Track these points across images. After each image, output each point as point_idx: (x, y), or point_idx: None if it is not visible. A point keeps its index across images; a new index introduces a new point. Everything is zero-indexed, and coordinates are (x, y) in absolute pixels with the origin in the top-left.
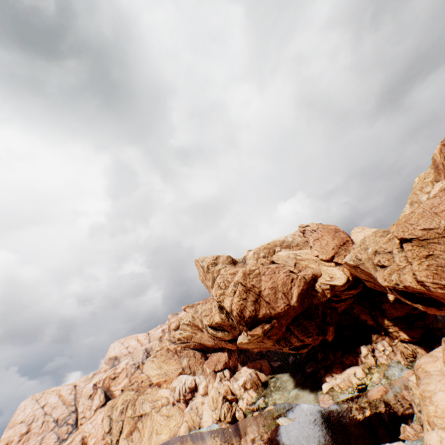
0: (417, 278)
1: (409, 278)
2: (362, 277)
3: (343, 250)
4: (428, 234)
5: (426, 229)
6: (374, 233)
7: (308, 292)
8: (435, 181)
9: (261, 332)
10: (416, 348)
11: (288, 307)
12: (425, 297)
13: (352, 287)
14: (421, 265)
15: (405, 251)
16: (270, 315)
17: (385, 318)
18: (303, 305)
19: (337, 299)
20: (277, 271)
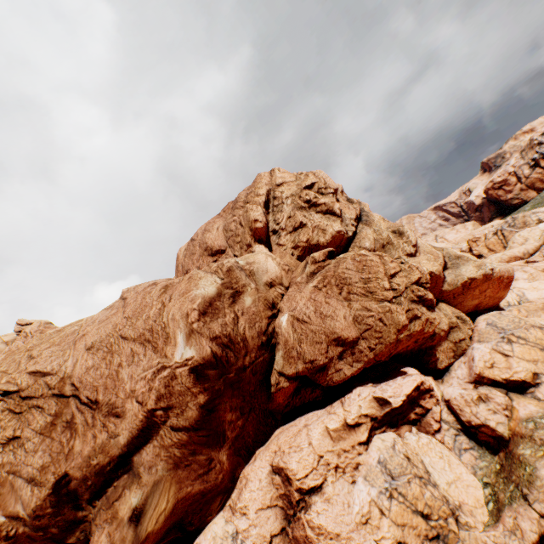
0: None
1: None
2: None
3: None
4: (36, 386)
5: (39, 374)
6: None
7: None
8: None
9: None
10: None
11: None
12: None
13: None
14: None
15: None
16: None
17: None
18: None
19: None
20: None
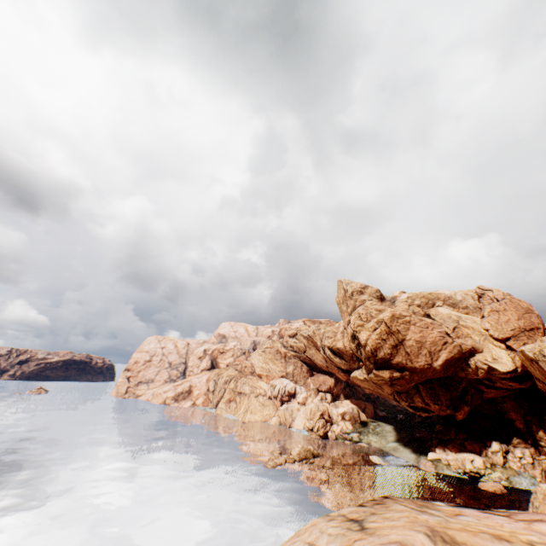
0: None
1: None
2: (536, 374)
3: (525, 336)
4: None
5: None
6: None
7: (457, 362)
8: None
9: (388, 377)
10: None
11: (428, 367)
12: None
13: (516, 380)
14: None
15: None
16: (405, 366)
17: (542, 429)
18: (445, 372)
19: (489, 384)
20: (431, 327)
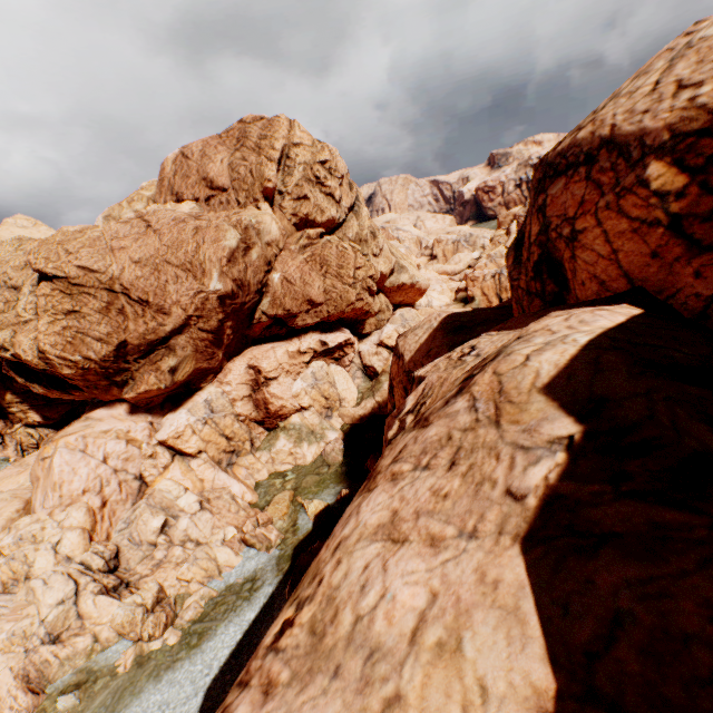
0: (40, 346)
1: (29, 343)
2: None
3: None
4: (87, 278)
5: (88, 270)
6: (19, 242)
7: None
8: (154, 201)
9: None
10: (51, 434)
11: None
12: (52, 374)
13: None
14: (55, 325)
15: (39, 295)
16: None
17: (12, 390)
18: None
19: None
20: None
